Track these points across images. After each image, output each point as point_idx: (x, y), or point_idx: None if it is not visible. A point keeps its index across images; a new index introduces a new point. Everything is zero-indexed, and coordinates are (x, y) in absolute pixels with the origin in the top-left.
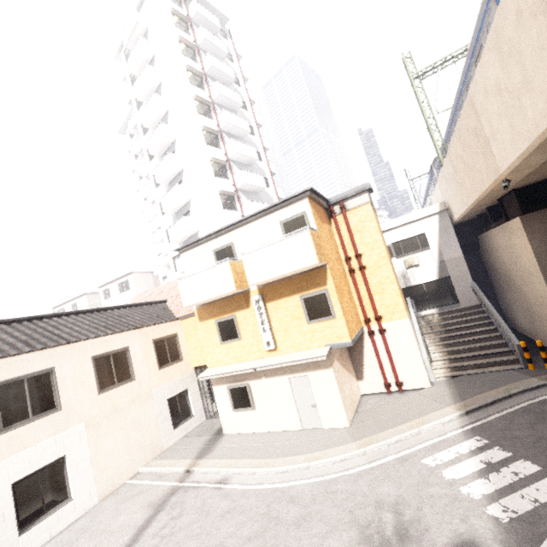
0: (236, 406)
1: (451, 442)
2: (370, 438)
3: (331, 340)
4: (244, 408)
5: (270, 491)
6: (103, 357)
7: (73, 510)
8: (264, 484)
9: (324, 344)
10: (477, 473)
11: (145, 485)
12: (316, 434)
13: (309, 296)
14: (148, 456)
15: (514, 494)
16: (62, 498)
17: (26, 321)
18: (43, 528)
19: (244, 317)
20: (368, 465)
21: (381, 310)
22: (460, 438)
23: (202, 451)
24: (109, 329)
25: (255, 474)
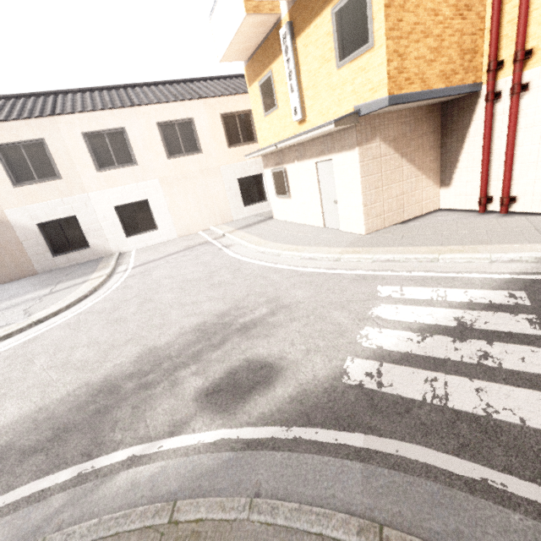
0: (277, 192)
1: (461, 284)
2: (364, 249)
3: (361, 97)
4: (282, 195)
5: (235, 261)
6: (169, 126)
7: (160, 236)
8: (241, 255)
9: (352, 107)
10: (421, 326)
11: (201, 236)
12: (327, 233)
13: (343, 2)
14: (218, 221)
15: (425, 372)
16: (152, 227)
17: (123, 89)
18: (141, 239)
19: (278, 71)
20: (323, 270)
21: (540, 33)
22: (484, 285)
23: (246, 226)
24: (176, 98)
25: (247, 248)
